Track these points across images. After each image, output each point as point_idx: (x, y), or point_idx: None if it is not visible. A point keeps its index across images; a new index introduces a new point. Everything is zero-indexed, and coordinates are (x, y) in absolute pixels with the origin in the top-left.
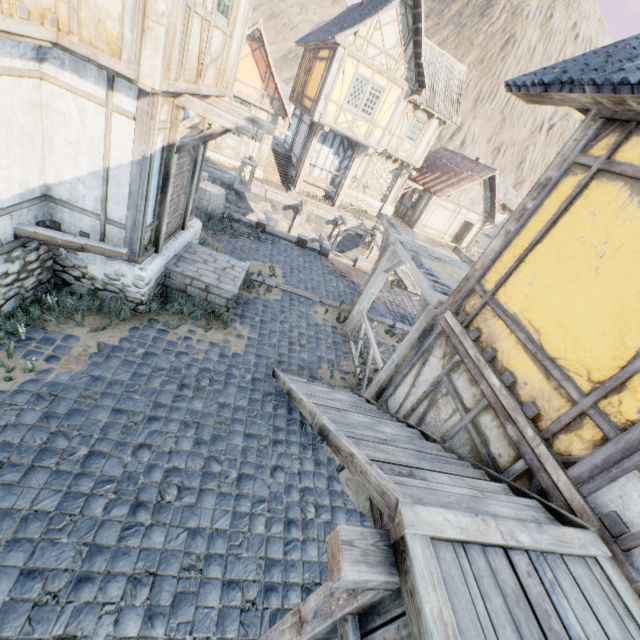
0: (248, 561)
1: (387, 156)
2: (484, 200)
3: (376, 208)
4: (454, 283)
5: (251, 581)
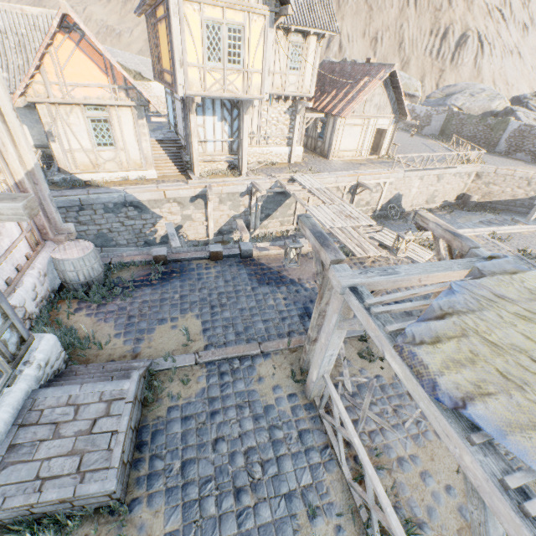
0: None
1: (276, 97)
2: (389, 101)
3: (285, 154)
4: (533, 423)
5: None
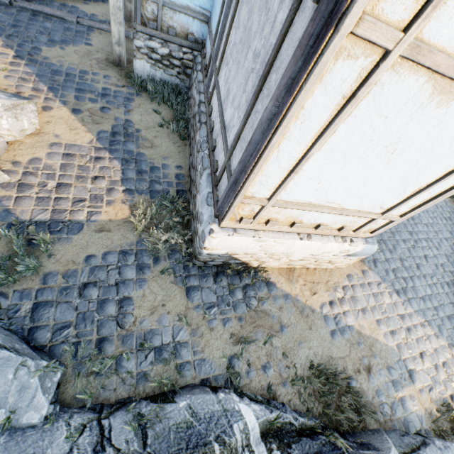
0: (445, 232)
1: None
2: None
3: None
4: None
5: (450, 238)
